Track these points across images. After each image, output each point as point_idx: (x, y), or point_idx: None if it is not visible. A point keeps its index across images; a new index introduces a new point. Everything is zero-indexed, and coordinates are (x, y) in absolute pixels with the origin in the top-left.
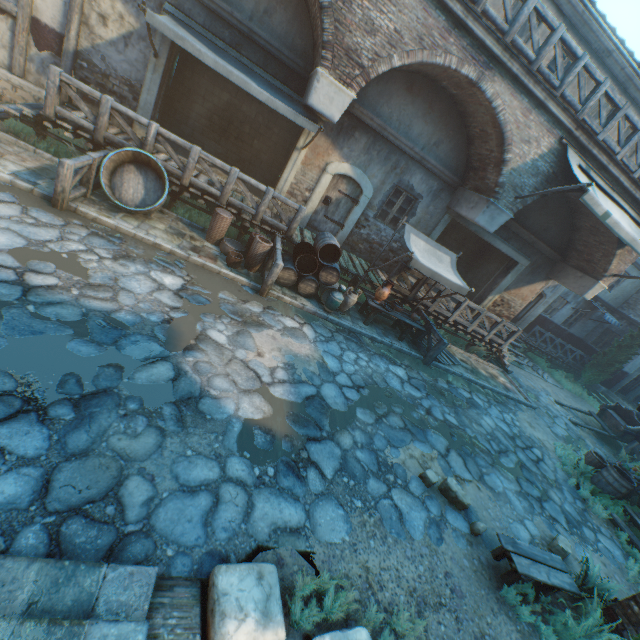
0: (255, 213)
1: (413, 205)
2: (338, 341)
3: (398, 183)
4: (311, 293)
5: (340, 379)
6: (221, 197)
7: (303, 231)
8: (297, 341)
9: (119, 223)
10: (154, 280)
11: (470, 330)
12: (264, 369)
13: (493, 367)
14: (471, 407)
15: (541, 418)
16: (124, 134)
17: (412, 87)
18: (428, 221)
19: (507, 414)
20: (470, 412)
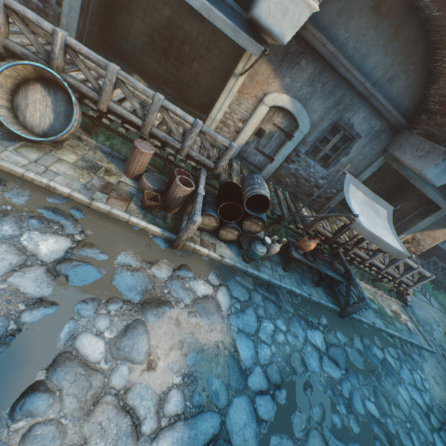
0: (180, 147)
1: (348, 144)
2: (255, 305)
3: (338, 120)
4: (232, 239)
5: (253, 380)
6: (143, 127)
7: (232, 162)
8: (207, 321)
9: (8, 157)
10: (21, 250)
11: (383, 272)
12: (150, 401)
13: (395, 301)
14: (386, 375)
15: (441, 365)
16: (48, 45)
17: (380, 5)
18: (360, 161)
19: (416, 372)
20: (386, 385)
